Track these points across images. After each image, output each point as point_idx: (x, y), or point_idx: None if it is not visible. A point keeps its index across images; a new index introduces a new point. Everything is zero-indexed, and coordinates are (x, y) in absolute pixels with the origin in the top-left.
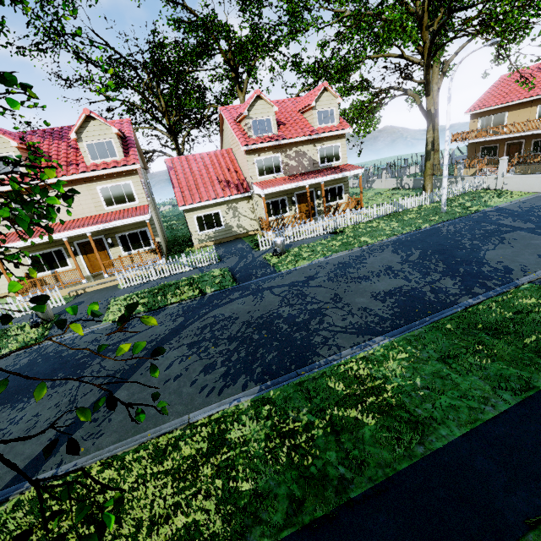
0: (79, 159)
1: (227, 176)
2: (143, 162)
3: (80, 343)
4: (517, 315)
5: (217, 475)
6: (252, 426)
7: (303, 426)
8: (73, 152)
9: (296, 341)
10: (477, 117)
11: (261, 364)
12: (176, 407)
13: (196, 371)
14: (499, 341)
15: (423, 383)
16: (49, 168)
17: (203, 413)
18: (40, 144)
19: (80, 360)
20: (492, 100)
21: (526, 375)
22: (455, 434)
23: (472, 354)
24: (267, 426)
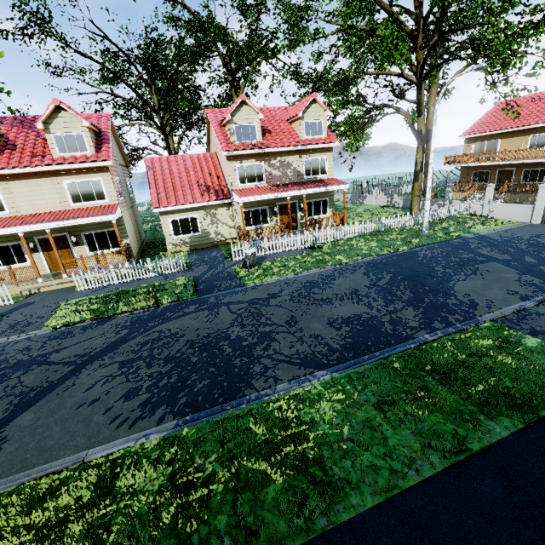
0: (46, 150)
1: (208, 180)
2: (124, 159)
3: (10, 351)
4: (470, 358)
5: (86, 536)
6: (149, 472)
7: (205, 478)
8: (42, 143)
9: (233, 369)
10: (471, 142)
11: (188, 394)
12: (78, 439)
13: (116, 396)
14: (443, 388)
15: (350, 433)
16: (12, 158)
17: (103, 451)
18: (8, 132)
19: (1, 371)
20: (486, 126)
21: (462, 433)
22: (366, 505)
23: (411, 401)
24: (166, 474)
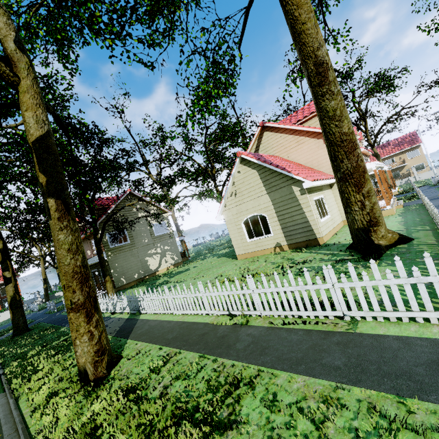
0: None
1: None
2: None
3: None
4: None
5: None
6: None
7: None
8: None
9: None
10: None
11: None
12: None
13: None
14: None
15: None
16: None
17: None
18: None
19: None
20: None
21: None
22: None
23: None
24: None
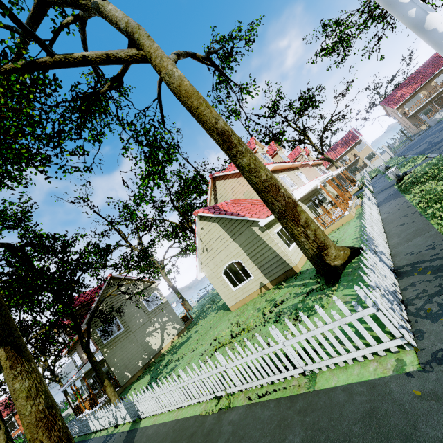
0: None
1: None
2: None
3: None
4: None
5: None
6: None
7: None
8: None
9: None
10: None
11: None
12: None
13: None
14: None
15: None
16: None
17: None
18: None
19: None
20: None
21: None
22: None
23: None
24: None
